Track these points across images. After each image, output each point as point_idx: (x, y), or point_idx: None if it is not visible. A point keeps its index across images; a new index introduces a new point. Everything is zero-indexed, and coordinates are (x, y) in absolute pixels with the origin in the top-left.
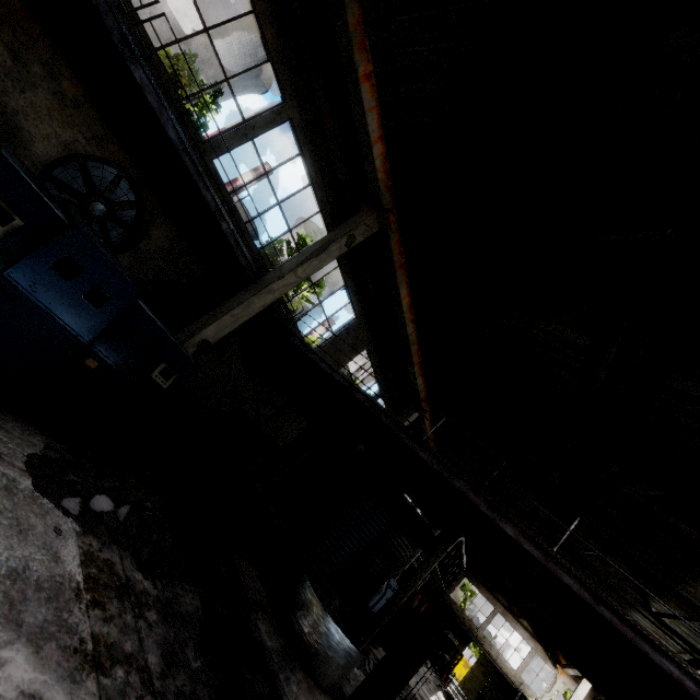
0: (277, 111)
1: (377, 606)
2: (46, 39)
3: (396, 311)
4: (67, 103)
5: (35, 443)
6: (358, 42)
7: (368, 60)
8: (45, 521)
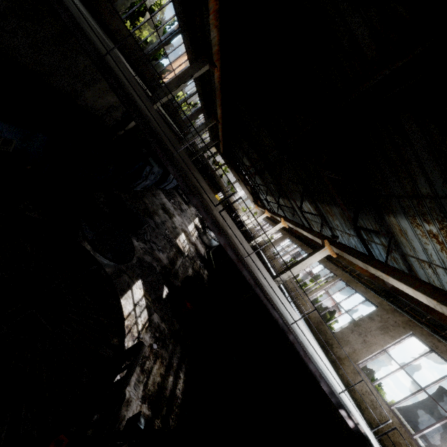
0: None
1: (167, 187)
2: None
3: None
4: None
5: None
6: None
7: None
8: None
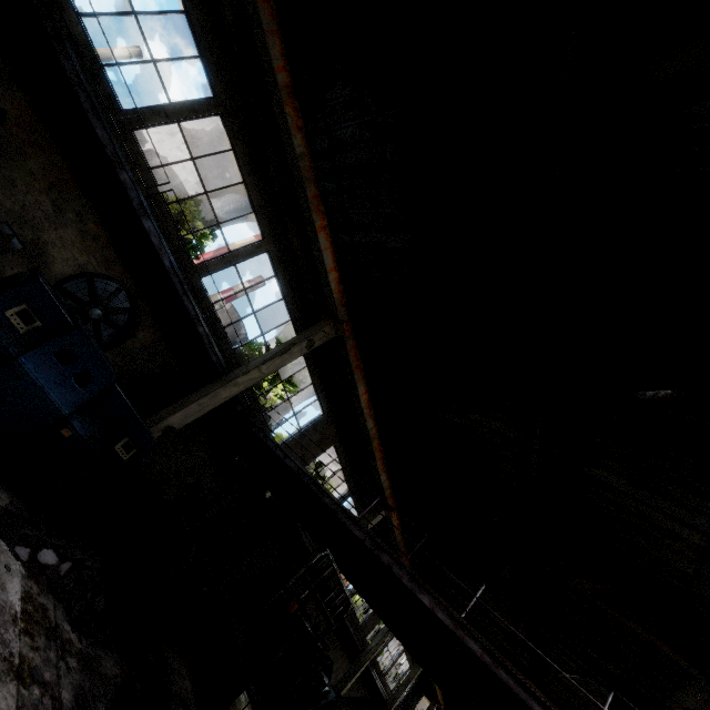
0: (257, 245)
1: None
2: (83, 197)
3: (356, 407)
4: (88, 237)
5: (3, 498)
6: (315, 207)
7: (323, 218)
8: None
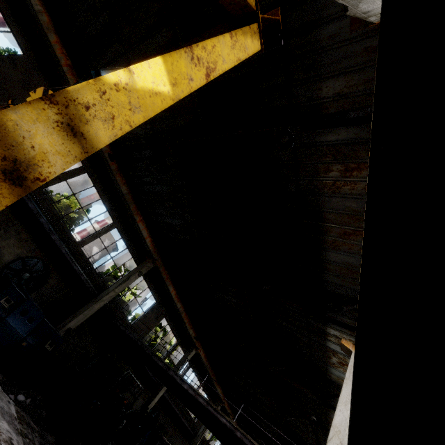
0: (110, 226)
1: None
2: (19, 223)
3: (171, 297)
4: (22, 240)
5: None
6: (135, 213)
7: (140, 216)
8: (6, 398)
